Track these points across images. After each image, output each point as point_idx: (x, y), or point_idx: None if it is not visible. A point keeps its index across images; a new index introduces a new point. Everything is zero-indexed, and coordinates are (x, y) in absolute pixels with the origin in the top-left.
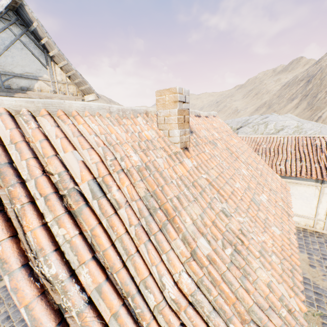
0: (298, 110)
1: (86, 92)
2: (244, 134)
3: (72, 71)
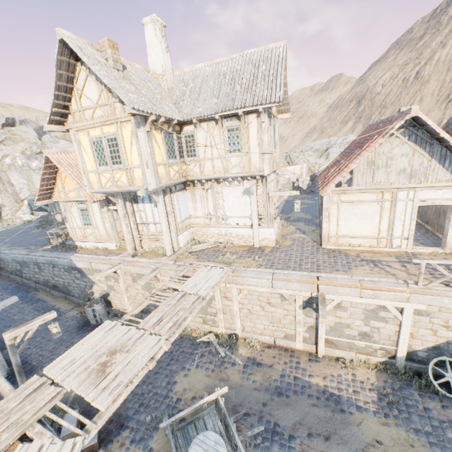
0: (355, 133)
1: (280, 112)
2: (336, 154)
3: (286, 95)
